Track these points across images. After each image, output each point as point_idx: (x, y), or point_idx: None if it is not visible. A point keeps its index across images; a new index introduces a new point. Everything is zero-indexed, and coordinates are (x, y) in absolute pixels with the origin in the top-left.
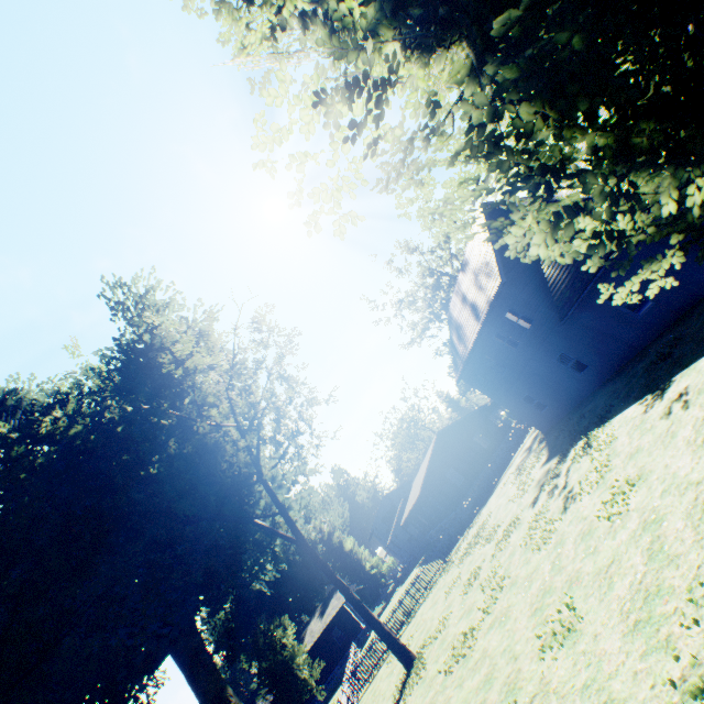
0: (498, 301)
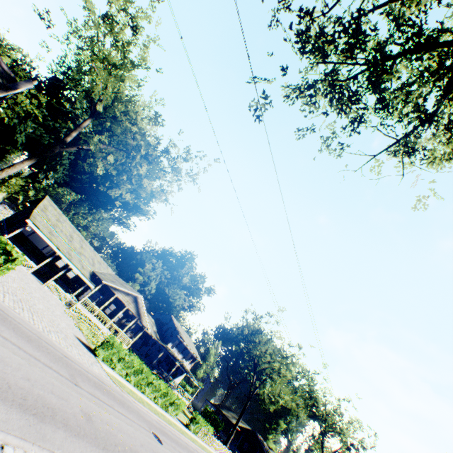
0: None
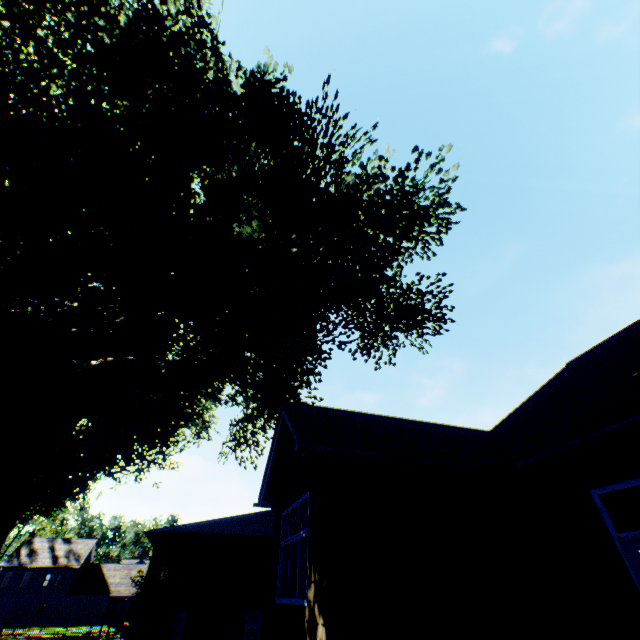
0: (69, 569)
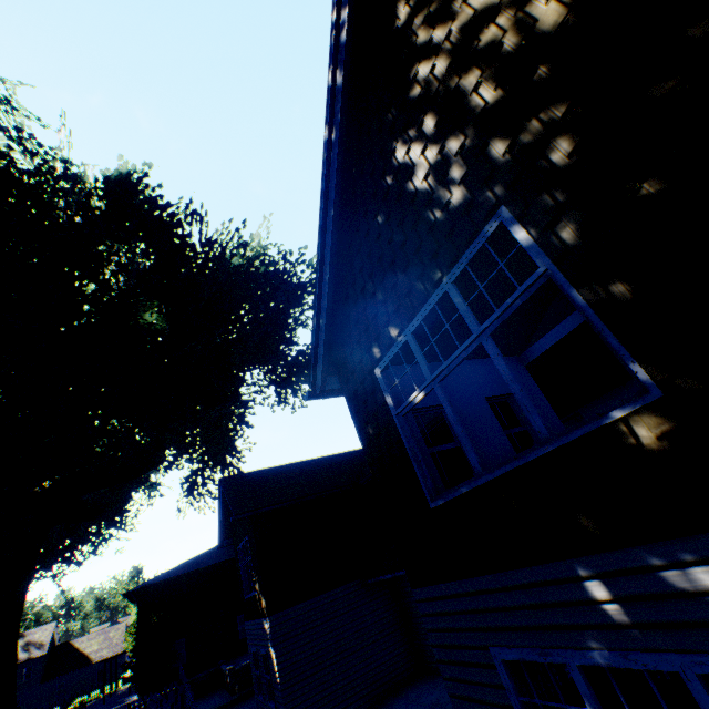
0: (34, 660)
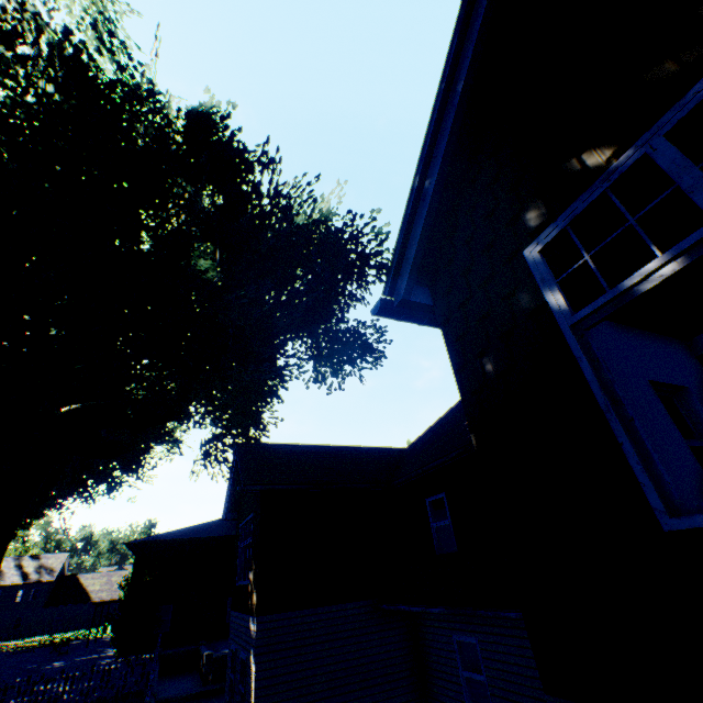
0: (43, 583)
